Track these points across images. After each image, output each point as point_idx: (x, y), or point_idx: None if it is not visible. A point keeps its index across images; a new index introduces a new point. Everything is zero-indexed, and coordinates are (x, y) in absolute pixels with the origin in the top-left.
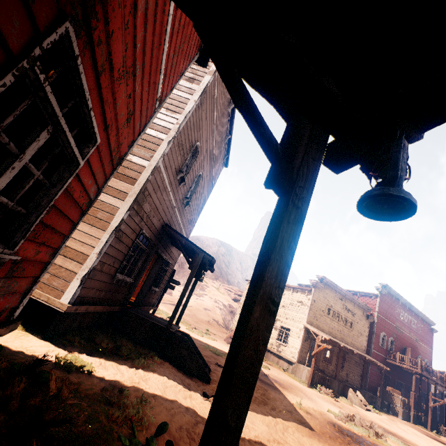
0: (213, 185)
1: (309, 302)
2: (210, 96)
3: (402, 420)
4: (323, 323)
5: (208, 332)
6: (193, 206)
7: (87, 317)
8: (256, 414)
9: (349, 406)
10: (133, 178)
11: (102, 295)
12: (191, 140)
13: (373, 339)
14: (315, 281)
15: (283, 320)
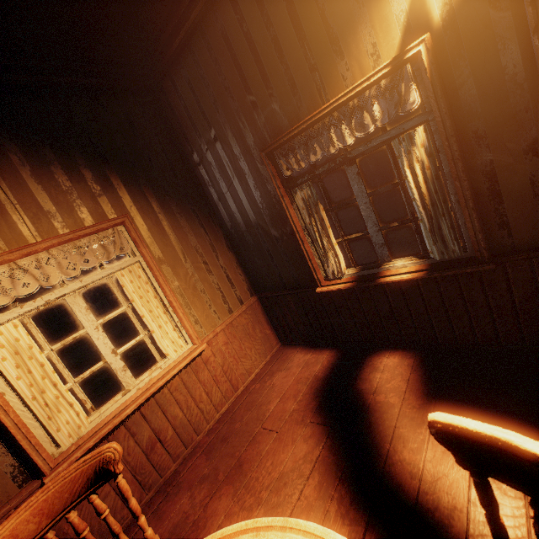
0: None
1: None
2: None
3: None
4: None
5: None
6: None
7: None
8: None
9: None
10: None
11: None
12: None
13: None
14: None
15: None
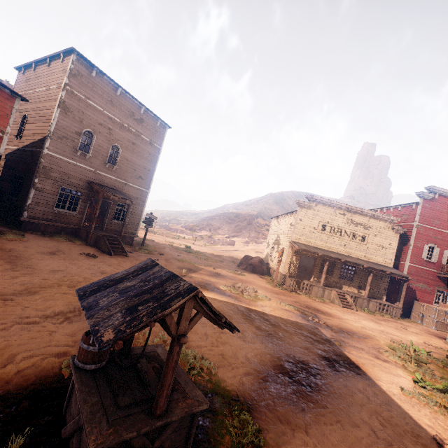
0: (159, 146)
1: (294, 222)
2: (75, 100)
3: (432, 329)
4: (315, 239)
5: (221, 260)
6: (131, 167)
7: (50, 228)
8: (116, 263)
9: (310, 300)
10: (37, 163)
11: (50, 218)
12: (76, 131)
13: (409, 252)
14: (297, 201)
15: (281, 243)
